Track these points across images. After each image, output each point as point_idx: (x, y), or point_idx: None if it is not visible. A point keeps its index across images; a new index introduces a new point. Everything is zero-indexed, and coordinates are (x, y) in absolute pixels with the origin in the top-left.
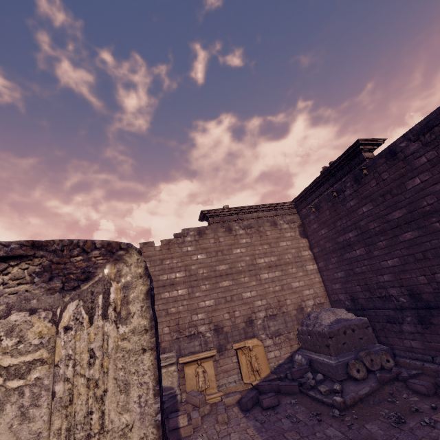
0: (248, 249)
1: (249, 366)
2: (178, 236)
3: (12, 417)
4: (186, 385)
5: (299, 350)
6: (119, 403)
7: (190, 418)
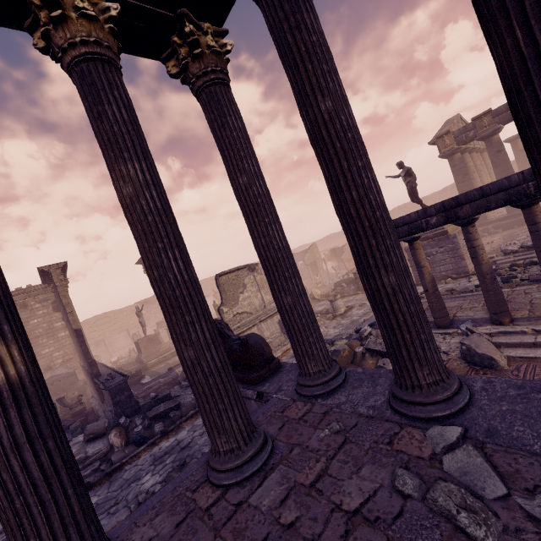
0: None
1: None
2: None
3: None
4: None
5: None
6: None
7: None
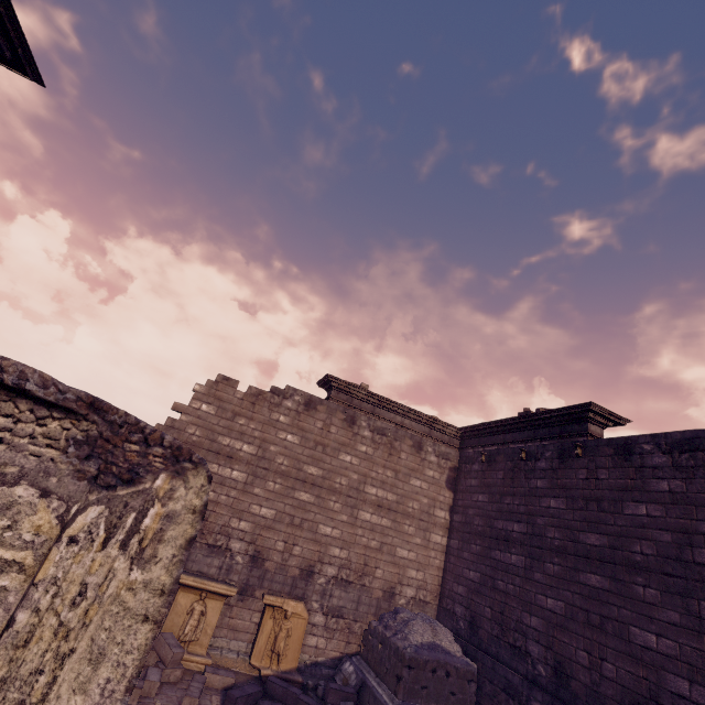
0: (363, 463)
1: (271, 642)
2: (277, 392)
3: None
4: (167, 619)
5: (356, 656)
6: (79, 676)
7: (144, 675)
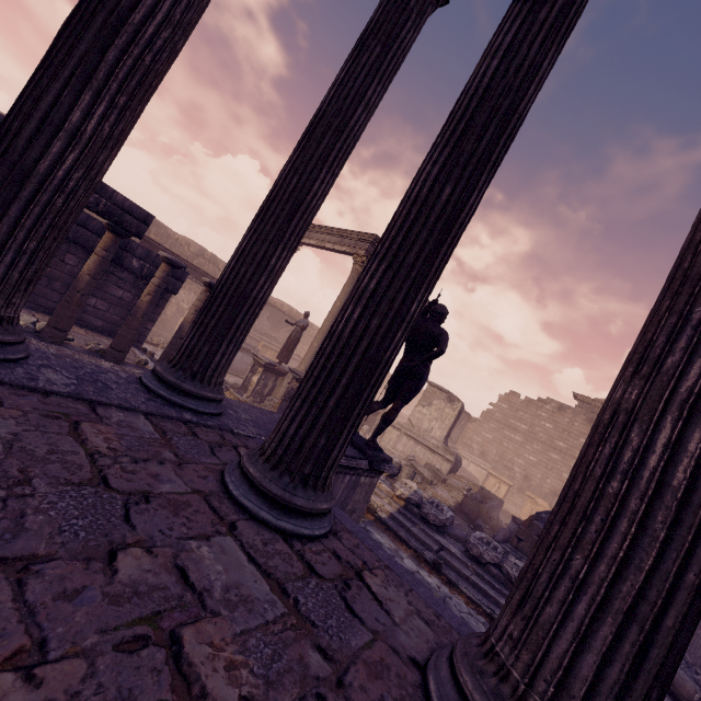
0: None
1: (529, 512)
2: (540, 400)
3: (436, 413)
4: (485, 484)
5: None
6: (447, 421)
7: None
